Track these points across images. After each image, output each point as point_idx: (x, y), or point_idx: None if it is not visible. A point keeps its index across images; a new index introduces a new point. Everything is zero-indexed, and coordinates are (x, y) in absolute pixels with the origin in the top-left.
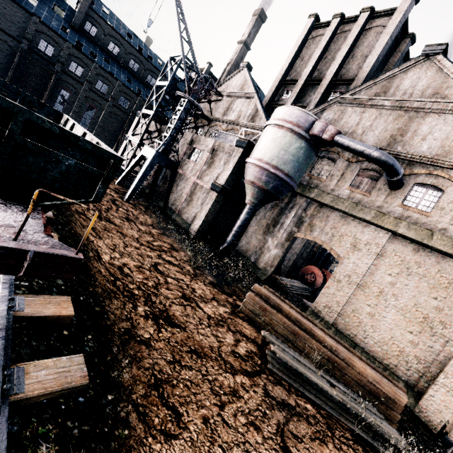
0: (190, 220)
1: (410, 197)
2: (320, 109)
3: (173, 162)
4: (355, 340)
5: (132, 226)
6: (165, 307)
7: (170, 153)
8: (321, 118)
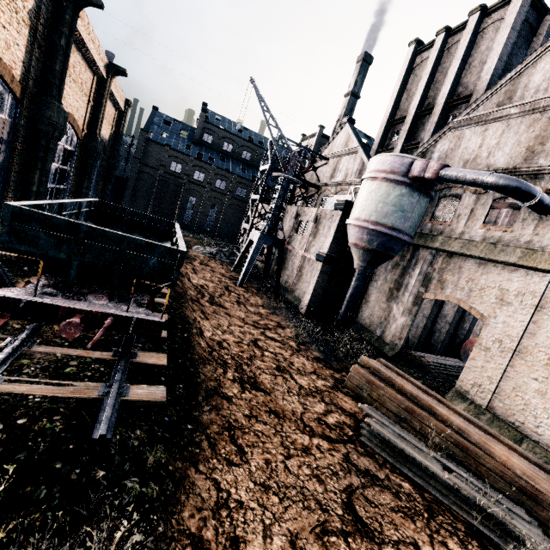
0: (301, 296)
1: None
2: (432, 142)
3: (278, 240)
4: (523, 431)
5: (240, 308)
6: (255, 375)
7: (275, 231)
8: (435, 152)
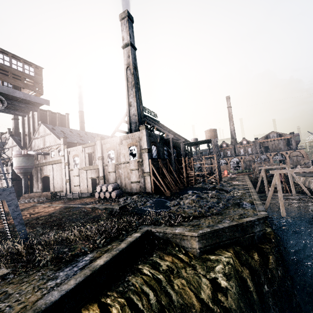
0: None
1: (52, 155)
2: (31, 142)
3: None
4: (58, 190)
5: None
6: None
7: None
8: (32, 145)
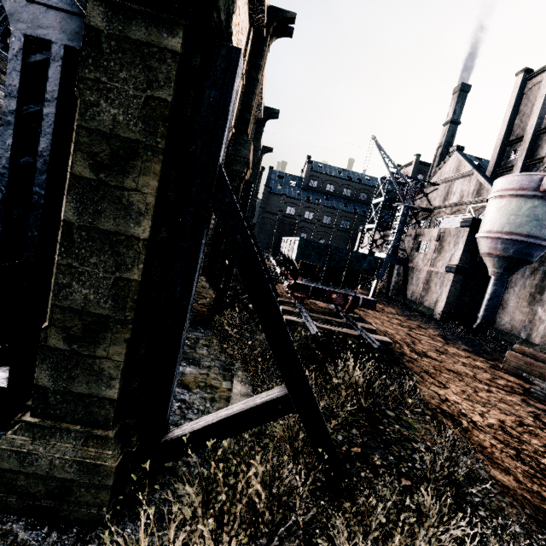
0: (432, 306)
1: None
2: None
3: (402, 259)
4: None
5: (381, 314)
6: (423, 351)
7: (399, 252)
8: None
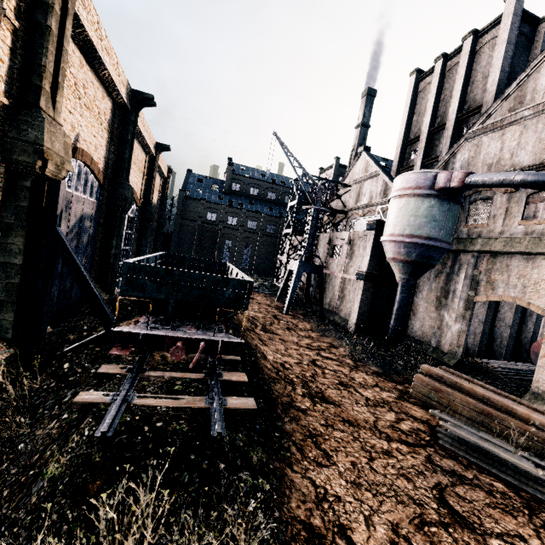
0: (347, 316)
1: None
2: (451, 154)
3: (316, 266)
4: None
5: (292, 334)
6: (321, 390)
7: (312, 259)
8: (456, 162)
